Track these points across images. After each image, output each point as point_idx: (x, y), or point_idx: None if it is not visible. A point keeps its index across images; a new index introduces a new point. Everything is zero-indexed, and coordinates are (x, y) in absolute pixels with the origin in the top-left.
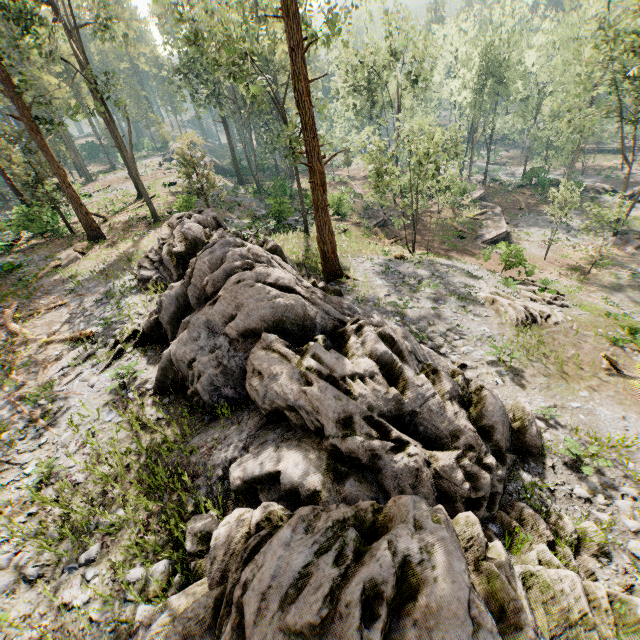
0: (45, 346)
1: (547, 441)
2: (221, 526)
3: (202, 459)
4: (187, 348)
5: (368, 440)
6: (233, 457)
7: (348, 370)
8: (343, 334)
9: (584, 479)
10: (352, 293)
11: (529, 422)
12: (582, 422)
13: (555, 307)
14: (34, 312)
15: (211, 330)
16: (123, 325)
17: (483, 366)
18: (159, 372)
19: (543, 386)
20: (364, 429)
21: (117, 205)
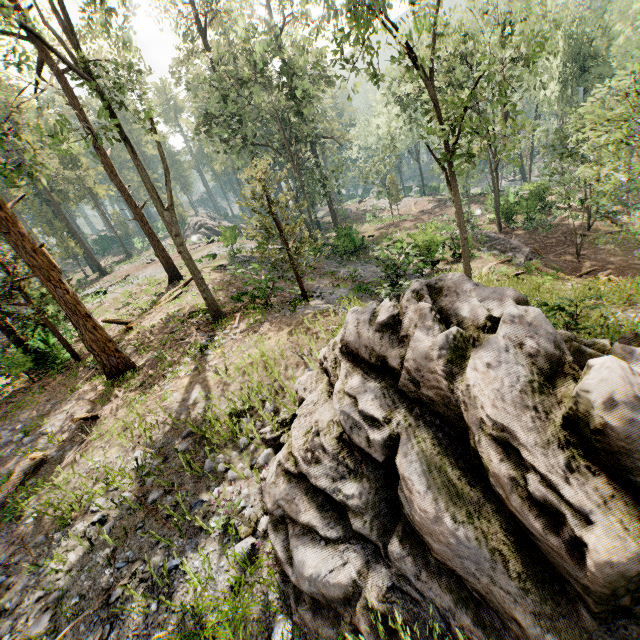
0: None
1: None
2: None
3: None
4: None
5: None
6: None
7: None
8: None
9: None
10: None
11: None
12: None
13: None
14: None
15: None
16: None
17: None
18: None
19: None
20: None
21: (142, 299)
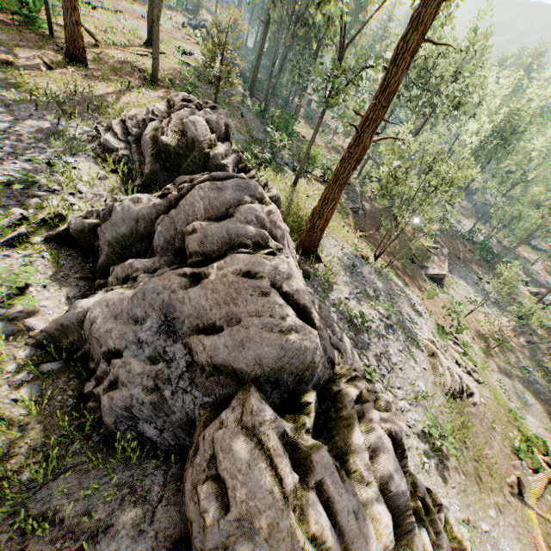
0: None
1: None
2: None
3: None
4: (116, 327)
5: None
6: None
7: None
8: (336, 395)
9: None
10: (317, 279)
11: None
12: None
13: (472, 380)
14: None
15: (168, 322)
16: (45, 200)
17: (415, 436)
18: (56, 324)
19: (461, 487)
20: None
21: (119, 37)
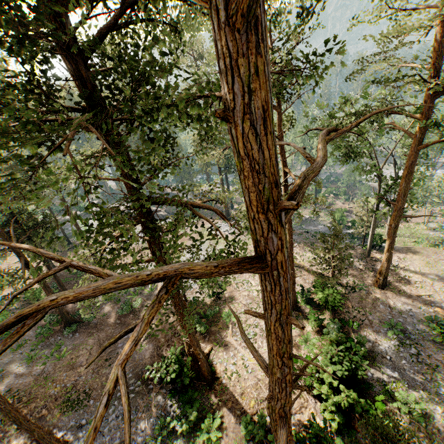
0: None
1: None
2: None
3: None
4: None
5: None
6: None
7: None
8: None
9: None
10: None
11: None
12: None
13: None
14: None
15: None
16: None
17: None
18: None
19: None
20: None
21: None
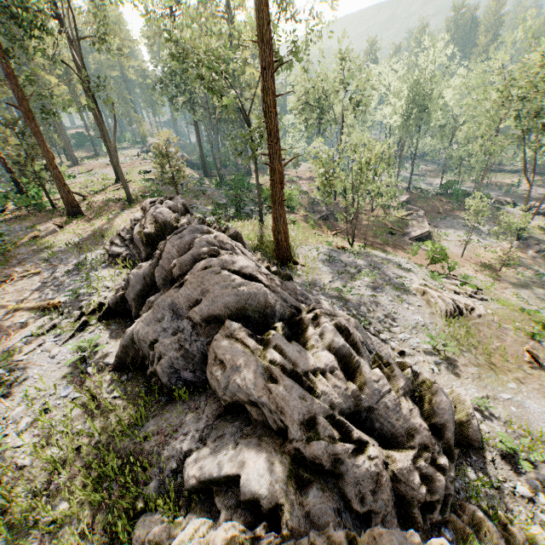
0: (13, 313)
1: (484, 433)
2: (173, 544)
3: (156, 447)
4: (150, 328)
5: (331, 443)
6: (188, 449)
7: (310, 365)
8: (300, 322)
9: (523, 476)
10: (301, 278)
11: (471, 416)
12: (514, 414)
13: (476, 300)
14: (7, 279)
15: (175, 312)
16: (90, 298)
17: (420, 353)
18: (120, 349)
19: (475, 376)
20: (327, 431)
21: (97, 186)
